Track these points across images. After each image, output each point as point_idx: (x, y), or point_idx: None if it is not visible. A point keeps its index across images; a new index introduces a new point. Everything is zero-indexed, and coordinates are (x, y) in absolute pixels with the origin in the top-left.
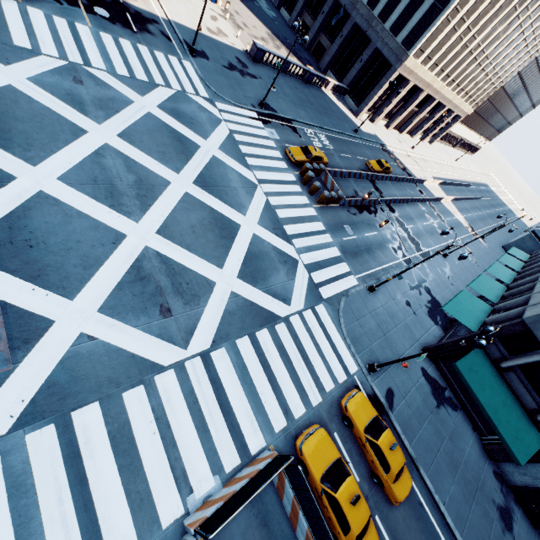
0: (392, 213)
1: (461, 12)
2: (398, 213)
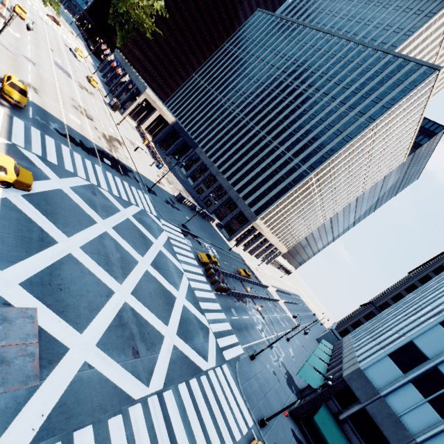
0: (255, 304)
1: (280, 207)
2: (258, 305)
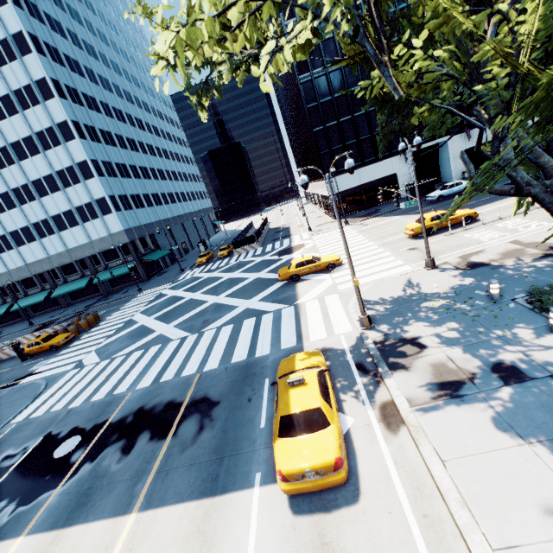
0: None
1: None
2: None
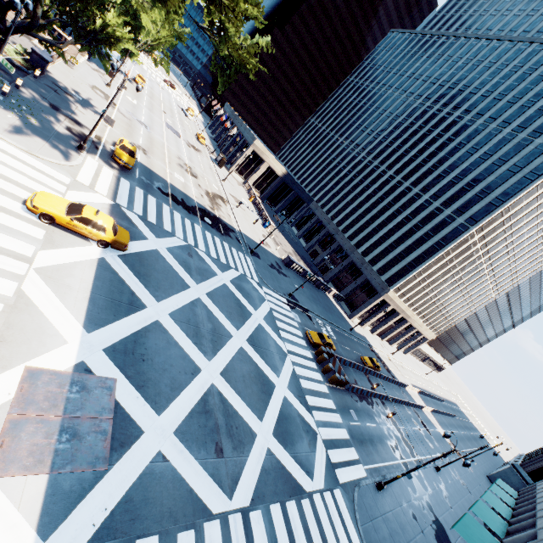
0: (385, 408)
1: (423, 275)
2: (390, 410)
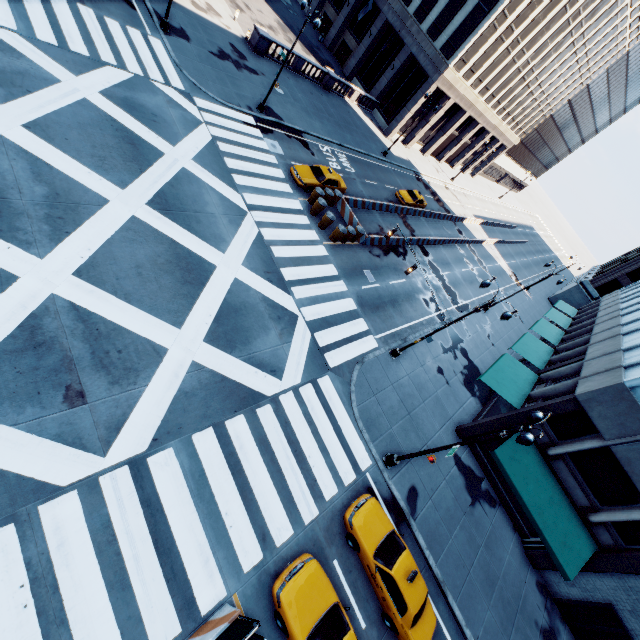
0: (425, 256)
1: (510, 18)
2: (432, 256)
